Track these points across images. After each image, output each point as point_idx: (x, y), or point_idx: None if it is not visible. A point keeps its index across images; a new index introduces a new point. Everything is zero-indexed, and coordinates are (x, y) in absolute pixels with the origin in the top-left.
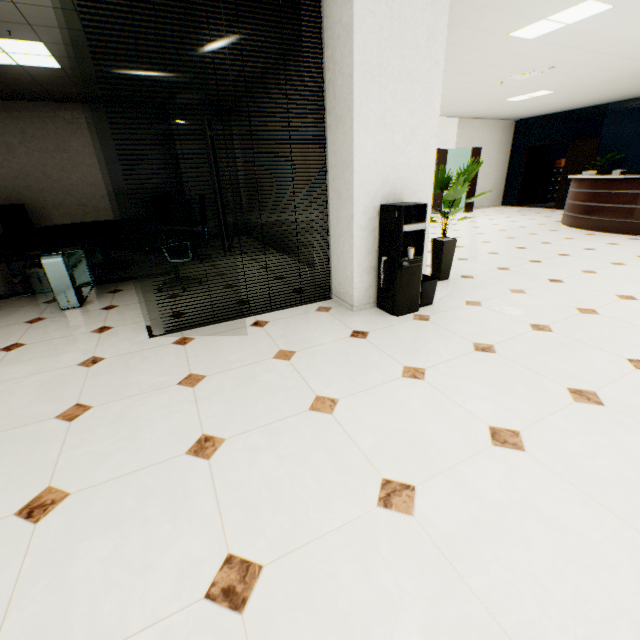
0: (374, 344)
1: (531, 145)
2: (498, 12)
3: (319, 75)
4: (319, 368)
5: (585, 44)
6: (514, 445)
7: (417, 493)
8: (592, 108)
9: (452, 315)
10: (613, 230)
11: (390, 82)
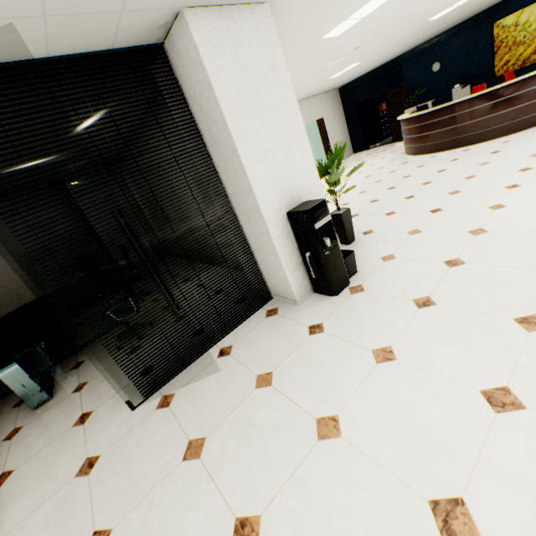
0: (334, 335)
1: (357, 103)
2: (311, 27)
3: (193, 127)
4: (302, 383)
5: (377, 26)
6: (513, 405)
7: (469, 506)
8: (390, 62)
9: (379, 277)
10: (447, 148)
11: (257, 115)
